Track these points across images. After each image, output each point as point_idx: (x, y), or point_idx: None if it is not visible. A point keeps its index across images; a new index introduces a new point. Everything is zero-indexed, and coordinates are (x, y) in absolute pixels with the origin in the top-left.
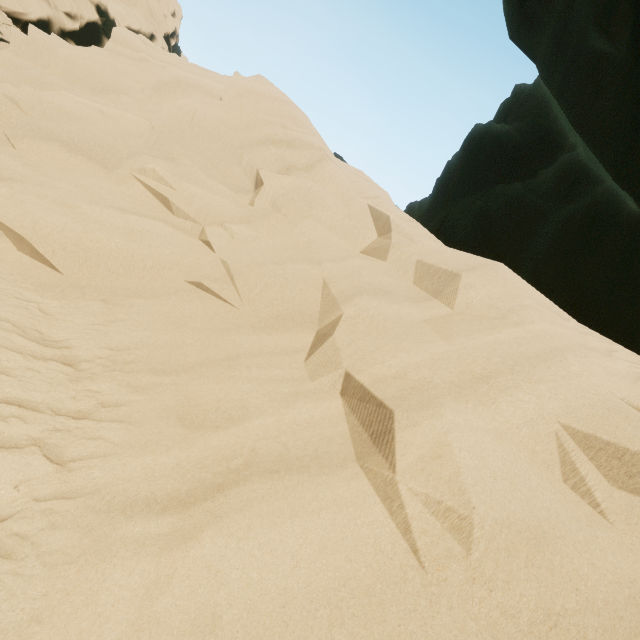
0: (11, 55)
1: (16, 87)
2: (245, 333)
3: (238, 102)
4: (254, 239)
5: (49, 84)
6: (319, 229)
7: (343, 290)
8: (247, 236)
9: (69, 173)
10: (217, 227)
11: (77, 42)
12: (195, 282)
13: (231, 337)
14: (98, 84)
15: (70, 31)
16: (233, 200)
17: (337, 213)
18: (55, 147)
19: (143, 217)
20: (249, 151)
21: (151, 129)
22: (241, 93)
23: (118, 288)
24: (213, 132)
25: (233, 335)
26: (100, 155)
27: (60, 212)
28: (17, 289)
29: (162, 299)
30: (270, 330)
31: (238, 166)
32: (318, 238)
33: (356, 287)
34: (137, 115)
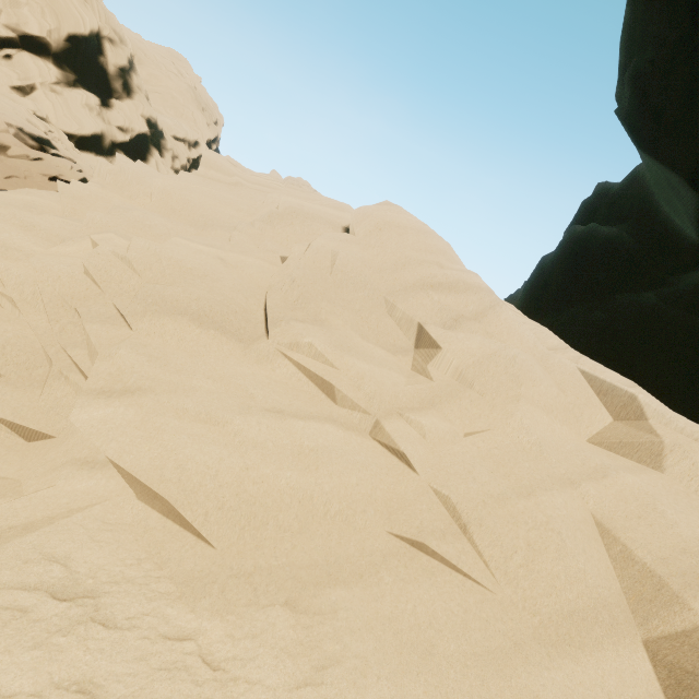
0: (97, 188)
1: (120, 236)
2: (539, 665)
3: (377, 237)
4: (453, 437)
5: (153, 226)
6: (538, 416)
7: (664, 557)
8: (443, 433)
9: (202, 359)
10: (398, 420)
11: (126, 152)
12: (410, 539)
13: (522, 679)
14: (199, 218)
15: (120, 142)
16: (398, 369)
17: (550, 387)
18: (183, 323)
19: (307, 420)
20: (403, 299)
21: (291, 282)
22: (380, 226)
23: (301, 566)
24: (358, 277)
25: (522, 672)
26: (234, 324)
27: (208, 437)
28: (156, 606)
29: (371, 582)
30: (570, 647)
31: (389, 317)
32: (544, 432)
33: (686, 552)
34: (258, 258)
